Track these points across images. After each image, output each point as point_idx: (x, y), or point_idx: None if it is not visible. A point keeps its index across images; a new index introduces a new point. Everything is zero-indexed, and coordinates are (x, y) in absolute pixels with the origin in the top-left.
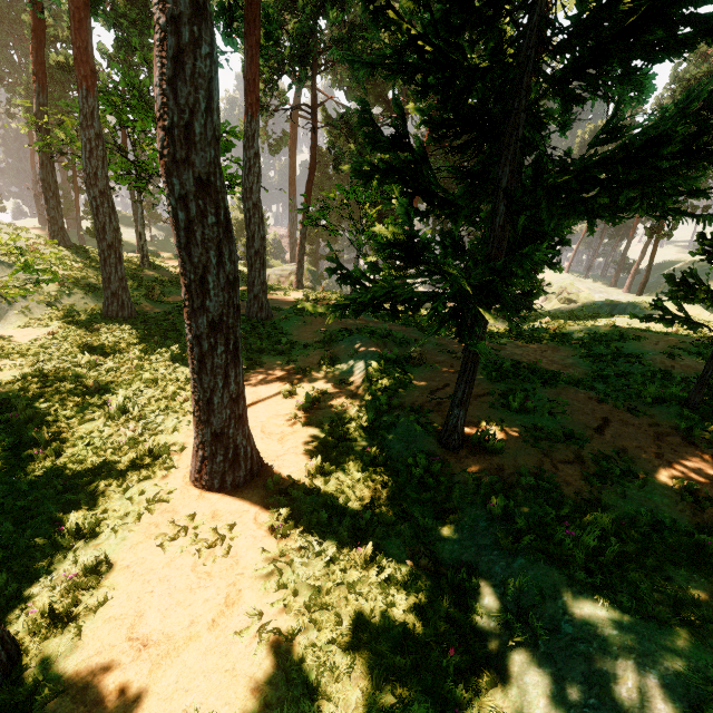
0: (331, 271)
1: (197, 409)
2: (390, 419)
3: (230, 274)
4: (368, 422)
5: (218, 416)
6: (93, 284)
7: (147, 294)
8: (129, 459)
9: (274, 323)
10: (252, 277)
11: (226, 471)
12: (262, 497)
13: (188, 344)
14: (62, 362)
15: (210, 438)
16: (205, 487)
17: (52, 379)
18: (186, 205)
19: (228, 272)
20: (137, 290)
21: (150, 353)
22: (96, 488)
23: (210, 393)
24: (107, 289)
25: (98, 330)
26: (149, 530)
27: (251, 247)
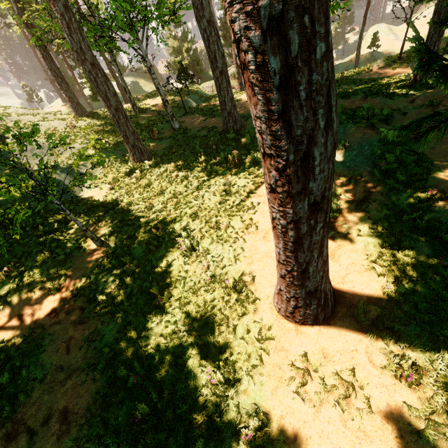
0: (421, 69)
1: (289, 276)
2: (441, 217)
3: (334, 134)
4: (412, 223)
5: (313, 280)
6: (115, 141)
7: (150, 136)
8: (220, 296)
9: (250, 132)
10: (222, 97)
11: (318, 313)
12: (358, 331)
13: (278, 228)
14: (130, 211)
15: (303, 295)
16: (298, 323)
17: (131, 227)
18: (282, 37)
19: (334, 131)
20: (142, 134)
21: (178, 187)
22: (211, 328)
23: (305, 266)
24: (127, 143)
25: (136, 176)
26: (276, 373)
27: (215, 69)
